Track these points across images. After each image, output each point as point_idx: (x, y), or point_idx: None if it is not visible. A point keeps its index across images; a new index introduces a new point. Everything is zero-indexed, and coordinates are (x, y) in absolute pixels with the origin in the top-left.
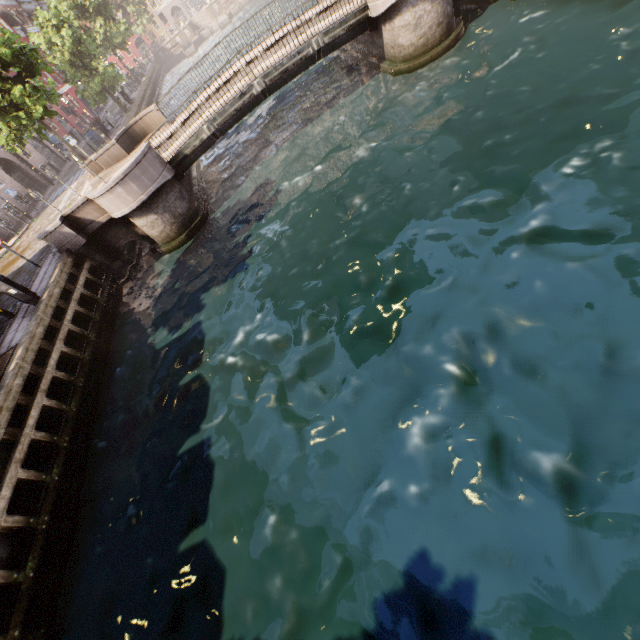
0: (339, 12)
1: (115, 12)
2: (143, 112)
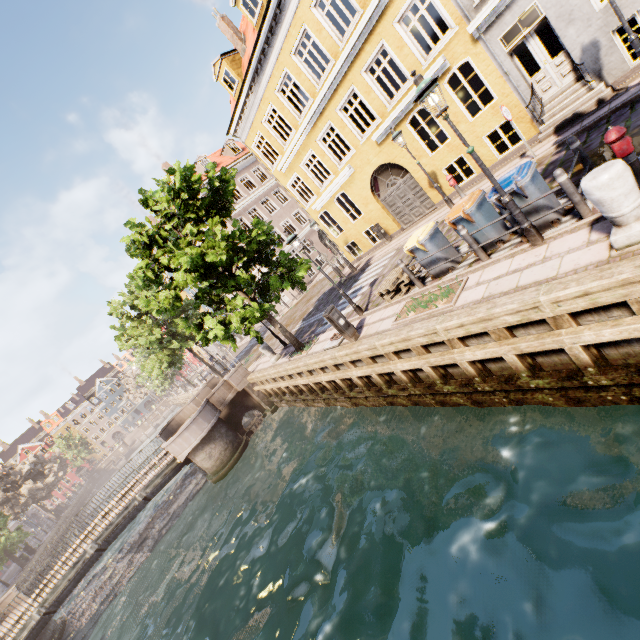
0: (165, 461)
1: (52, 464)
2: (5, 595)
